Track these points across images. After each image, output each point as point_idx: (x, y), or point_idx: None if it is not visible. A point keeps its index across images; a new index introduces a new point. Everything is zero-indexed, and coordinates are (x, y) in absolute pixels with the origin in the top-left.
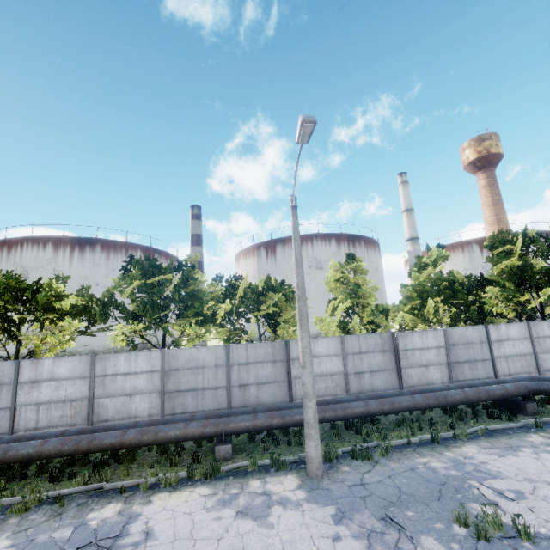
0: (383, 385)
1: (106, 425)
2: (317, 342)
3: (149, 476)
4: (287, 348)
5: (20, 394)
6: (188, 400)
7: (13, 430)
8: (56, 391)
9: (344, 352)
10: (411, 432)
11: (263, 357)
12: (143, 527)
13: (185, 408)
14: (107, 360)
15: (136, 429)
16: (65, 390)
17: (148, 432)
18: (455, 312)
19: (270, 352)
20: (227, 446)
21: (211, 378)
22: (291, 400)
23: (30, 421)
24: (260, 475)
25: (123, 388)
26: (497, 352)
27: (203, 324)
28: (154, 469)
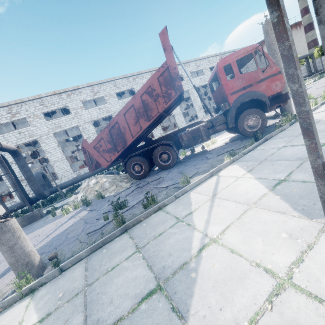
0: None
1: None
2: None
3: None
4: None
5: None
6: None
7: None
8: None
9: None
10: None
11: None
12: None
13: None
14: None
15: None
16: None
17: None
18: None
19: None
20: None
21: None
22: None
23: None
24: None
25: None
26: (324, 63)
27: None
28: None
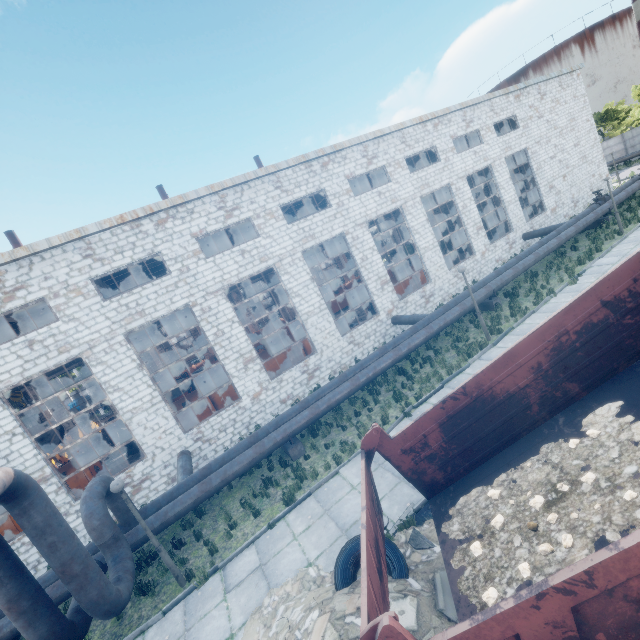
0: None
1: None
2: (608, 142)
3: None
4: None
5: None
6: None
7: None
8: None
9: (623, 141)
10: (625, 166)
11: None
12: None
13: None
14: None
15: None
16: None
17: None
18: None
19: None
20: None
21: None
22: None
23: None
24: None
25: None
26: None
27: None
28: None
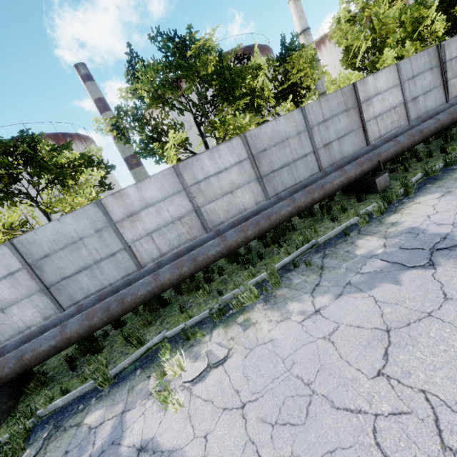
0: (434, 104)
1: (252, 211)
2: (377, 77)
3: (351, 217)
4: (356, 91)
5: (124, 233)
6: (285, 177)
7: (141, 266)
8: (158, 216)
9: (401, 81)
10: None
11: (336, 109)
12: (447, 226)
13: (284, 185)
14: (192, 166)
15: (298, 193)
16: (167, 211)
17: (314, 190)
18: (454, 25)
19: (341, 102)
20: (384, 175)
21: (298, 148)
22: (368, 144)
23: (151, 252)
24: (454, 172)
25: (221, 188)
26: None
27: (244, 111)
28: (353, 210)
